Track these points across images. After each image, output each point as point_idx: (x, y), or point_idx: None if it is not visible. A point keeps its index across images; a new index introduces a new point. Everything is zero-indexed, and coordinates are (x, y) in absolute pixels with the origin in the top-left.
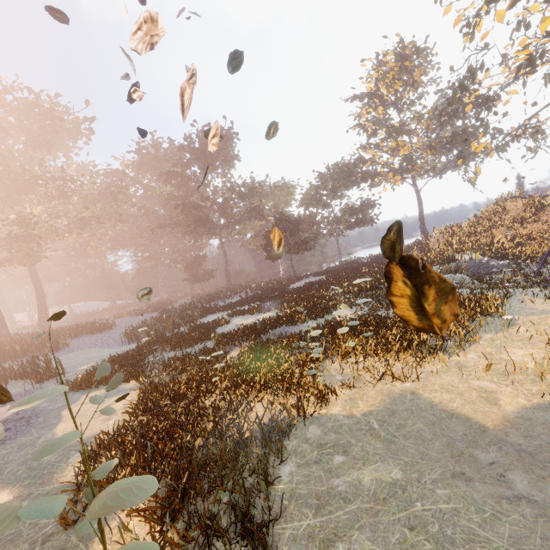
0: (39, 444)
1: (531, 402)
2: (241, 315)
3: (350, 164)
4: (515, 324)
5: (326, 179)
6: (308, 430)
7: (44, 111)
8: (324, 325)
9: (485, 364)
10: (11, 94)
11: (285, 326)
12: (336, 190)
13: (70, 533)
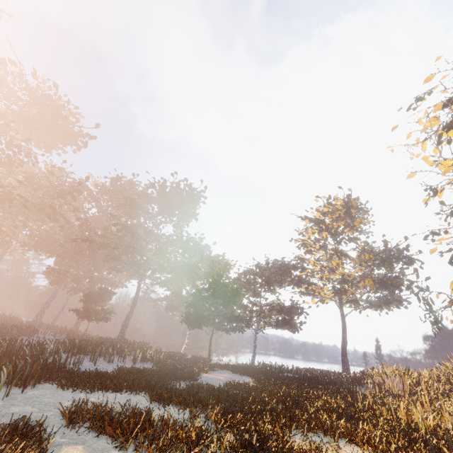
0: None
1: None
2: (94, 432)
3: (289, 265)
4: None
5: (266, 268)
6: None
7: (55, 105)
8: None
9: None
10: (37, 80)
11: None
12: (271, 282)
13: None
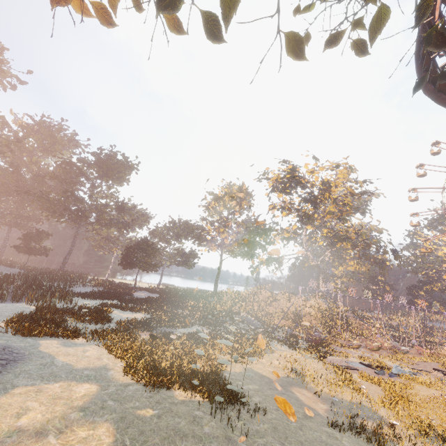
0: (62, 366)
1: (282, 376)
2: (115, 309)
3: (194, 226)
4: (274, 352)
5: (177, 227)
6: (224, 374)
7: None
8: (195, 333)
9: (269, 364)
10: None
11: (165, 327)
12: (179, 236)
13: (160, 395)
